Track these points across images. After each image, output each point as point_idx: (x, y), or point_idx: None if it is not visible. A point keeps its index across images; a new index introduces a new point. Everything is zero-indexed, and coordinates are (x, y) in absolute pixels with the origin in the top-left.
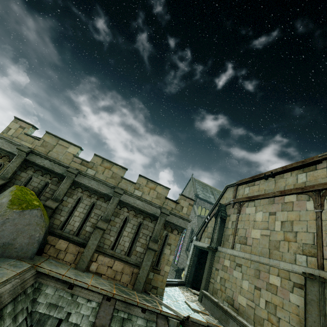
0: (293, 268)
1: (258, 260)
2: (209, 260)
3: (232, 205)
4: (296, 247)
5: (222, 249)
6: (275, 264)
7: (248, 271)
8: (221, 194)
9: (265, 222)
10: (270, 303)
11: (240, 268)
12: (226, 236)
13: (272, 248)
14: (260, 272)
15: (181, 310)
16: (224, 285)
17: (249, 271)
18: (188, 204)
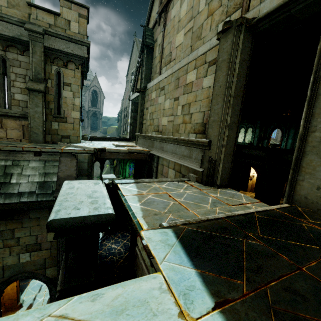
0: (211, 44)
1: (179, 68)
2: (140, 104)
3: (157, 21)
4: (219, 14)
5: (150, 85)
6: (194, 57)
7: (169, 88)
8: (148, 17)
9: (189, 10)
10: (185, 105)
11: (164, 90)
12: (154, 69)
13: (194, 42)
14: (179, 79)
15: (96, 146)
16: (152, 119)
17: (170, 87)
18: (78, 16)
